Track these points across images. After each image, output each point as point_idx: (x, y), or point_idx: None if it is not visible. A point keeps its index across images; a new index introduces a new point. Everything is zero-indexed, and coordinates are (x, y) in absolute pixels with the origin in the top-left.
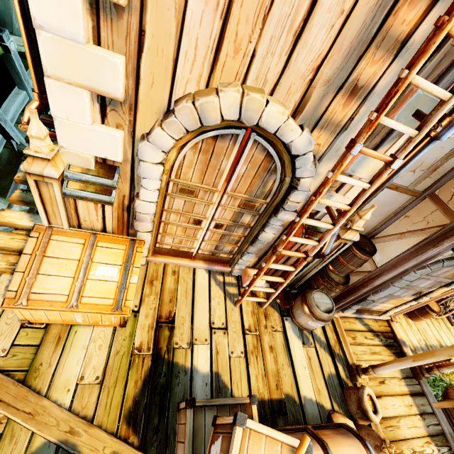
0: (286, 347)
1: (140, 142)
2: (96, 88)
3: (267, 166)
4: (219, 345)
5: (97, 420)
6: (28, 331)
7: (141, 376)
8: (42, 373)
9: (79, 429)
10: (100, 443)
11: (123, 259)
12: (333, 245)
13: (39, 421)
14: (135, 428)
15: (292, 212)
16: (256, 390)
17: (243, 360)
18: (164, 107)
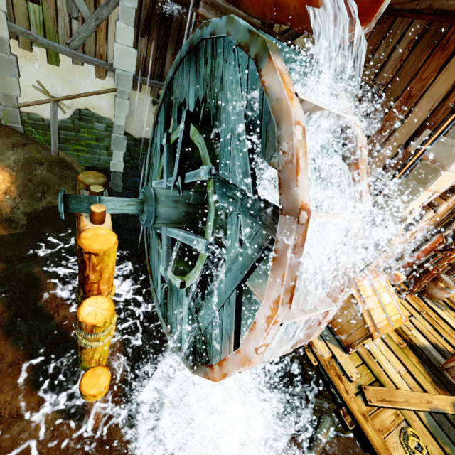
0: (436, 315)
1: (429, 211)
2: (437, 190)
3: (451, 207)
4: (419, 326)
5: (428, 391)
6: (350, 357)
7: (415, 359)
8: (383, 378)
9: (429, 399)
10: (442, 401)
11: (385, 286)
12: (454, 242)
13: (413, 403)
14: (442, 388)
15: (451, 229)
16: (454, 344)
17: (433, 330)
18: (444, 190)
